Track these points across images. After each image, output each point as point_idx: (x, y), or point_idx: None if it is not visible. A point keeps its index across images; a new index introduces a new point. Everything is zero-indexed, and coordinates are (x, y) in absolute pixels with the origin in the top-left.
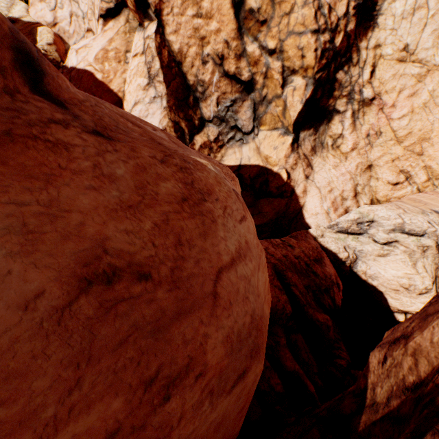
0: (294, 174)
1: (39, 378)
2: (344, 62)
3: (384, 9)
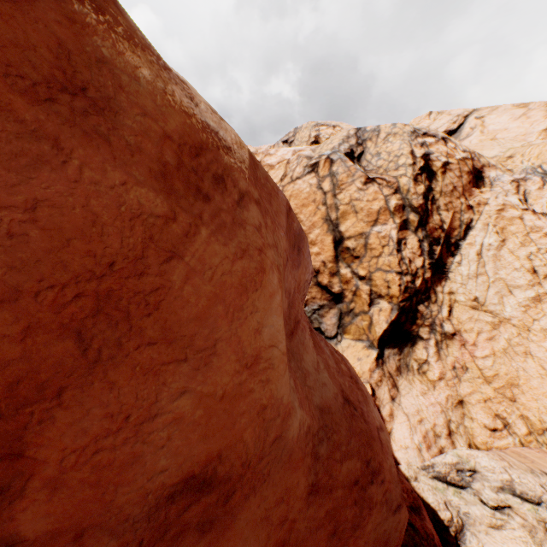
0: (379, 391)
1: (342, 430)
2: (424, 299)
3: (452, 268)
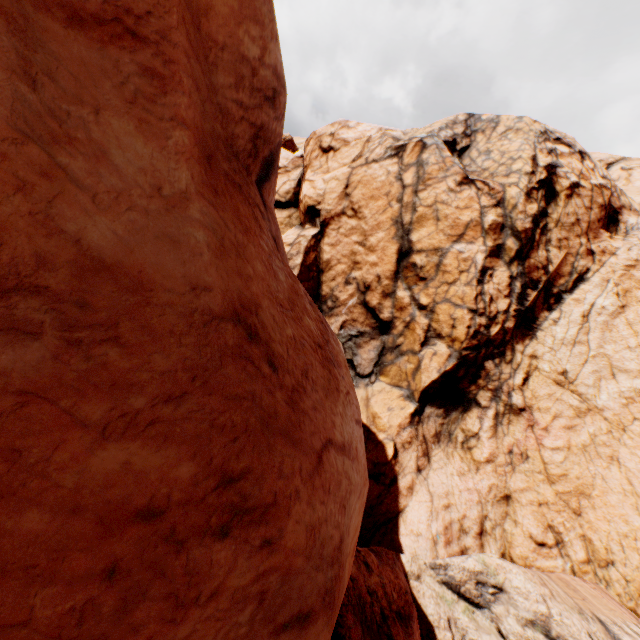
0: (404, 455)
1: (161, 355)
2: (496, 354)
3: (544, 326)
